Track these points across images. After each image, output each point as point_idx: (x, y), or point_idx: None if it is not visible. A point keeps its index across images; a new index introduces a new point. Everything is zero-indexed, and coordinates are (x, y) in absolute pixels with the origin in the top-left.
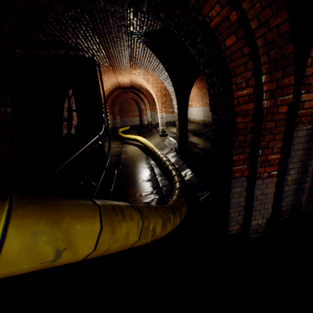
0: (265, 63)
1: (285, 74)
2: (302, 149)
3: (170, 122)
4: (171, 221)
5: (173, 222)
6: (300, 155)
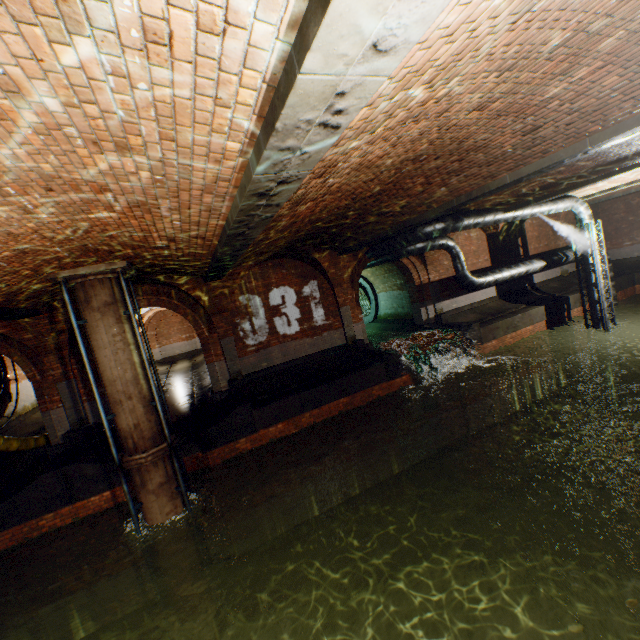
0: (33, 363)
1: (45, 365)
2: (68, 392)
3: (187, 354)
4: (2, 440)
5: (5, 442)
6: (68, 394)
